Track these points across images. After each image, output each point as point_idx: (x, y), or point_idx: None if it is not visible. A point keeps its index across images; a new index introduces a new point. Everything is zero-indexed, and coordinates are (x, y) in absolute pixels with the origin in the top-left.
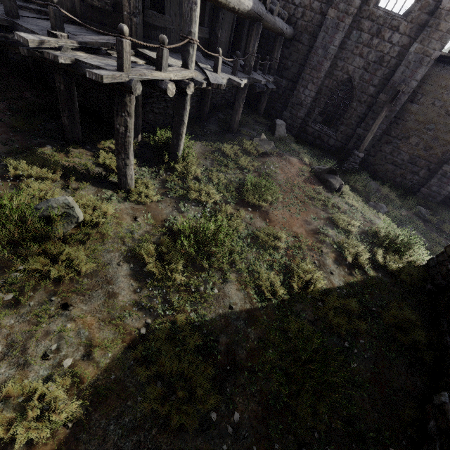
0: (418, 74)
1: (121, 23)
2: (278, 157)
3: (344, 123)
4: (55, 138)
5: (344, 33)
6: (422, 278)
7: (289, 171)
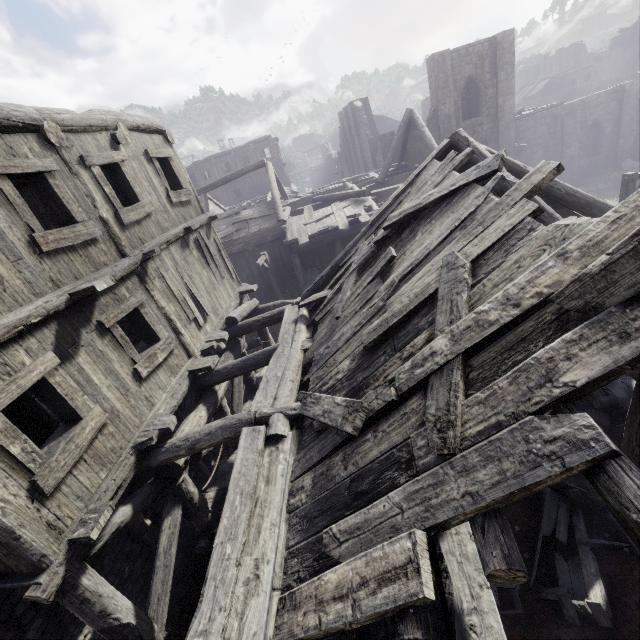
0: (511, 134)
1: None
2: None
3: None
4: None
5: None
6: None
7: None
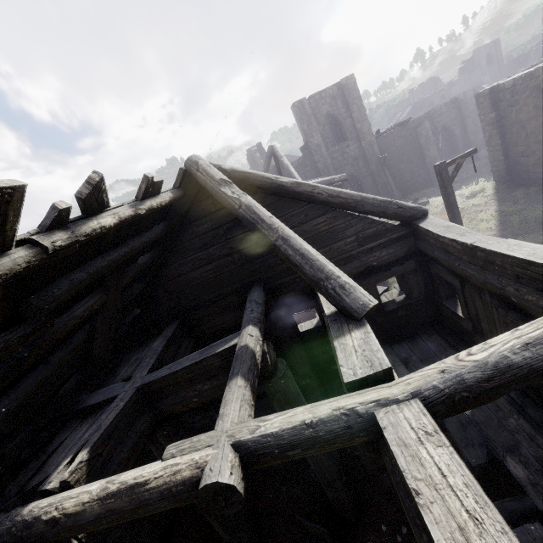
0: (375, 149)
1: None
2: None
3: (368, 191)
4: None
5: (332, 165)
6: (503, 184)
7: None
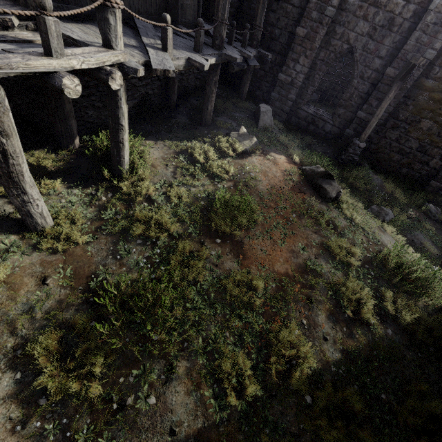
0: (437, 41)
1: None
2: (260, 157)
3: (342, 105)
4: None
5: None
6: None
7: (274, 176)
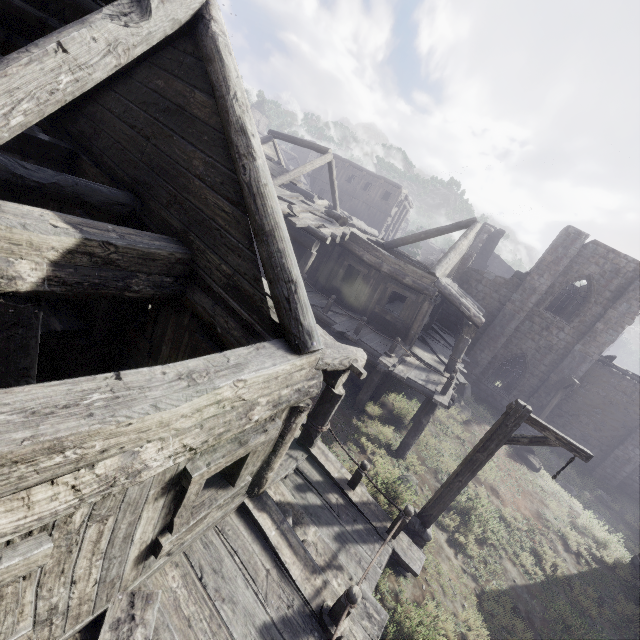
0: (582, 367)
1: (453, 374)
2: (478, 426)
3: (517, 388)
4: (351, 408)
5: (519, 321)
6: (632, 575)
7: None
